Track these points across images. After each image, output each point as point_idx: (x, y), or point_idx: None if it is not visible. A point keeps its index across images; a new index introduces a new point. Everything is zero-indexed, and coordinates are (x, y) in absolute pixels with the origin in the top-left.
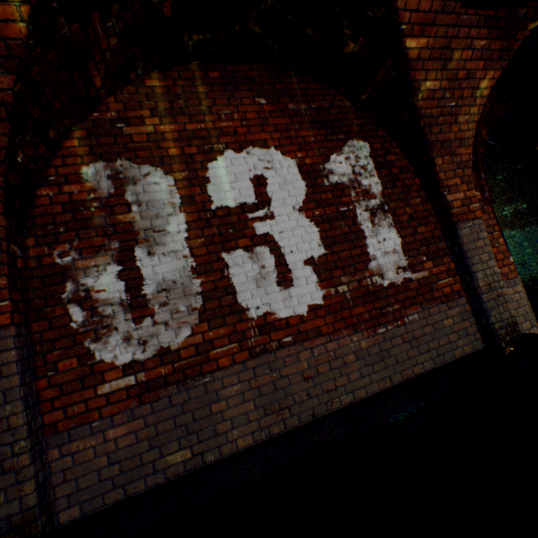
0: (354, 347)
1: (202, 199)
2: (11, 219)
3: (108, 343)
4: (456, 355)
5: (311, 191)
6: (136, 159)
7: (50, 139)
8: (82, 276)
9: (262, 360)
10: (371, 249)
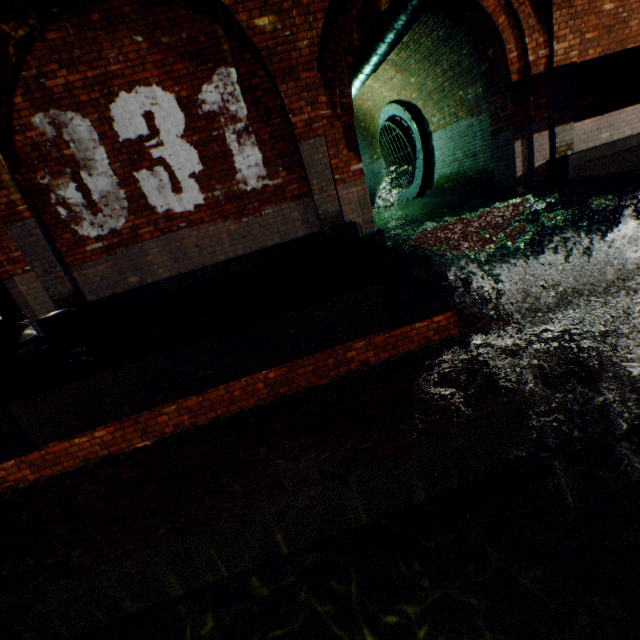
0: (226, 230)
1: (112, 135)
2: (9, 161)
3: (84, 227)
4: (299, 235)
5: (189, 121)
6: (62, 108)
7: (5, 103)
8: (58, 191)
9: (170, 236)
10: (239, 164)
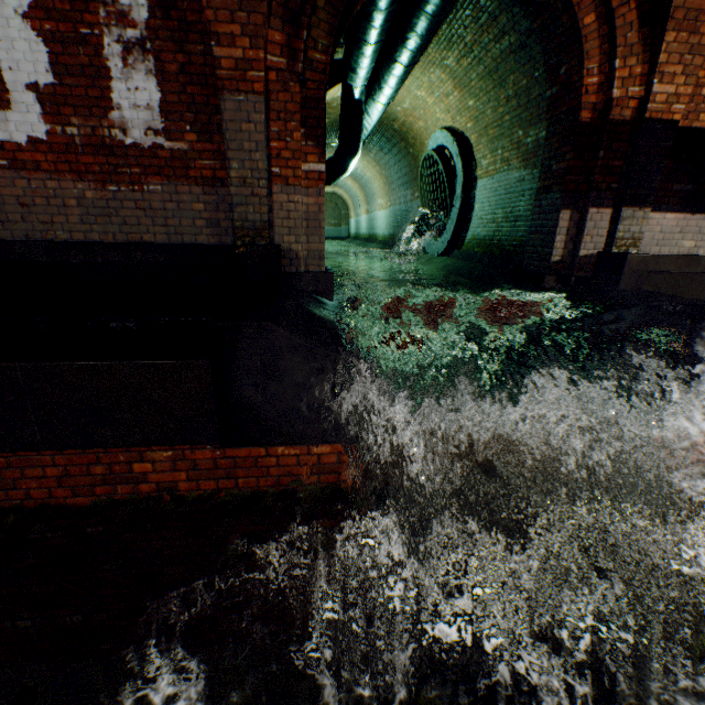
0: (79, 195)
1: None
2: None
3: None
4: (200, 241)
5: None
6: None
7: None
8: None
9: None
10: (118, 96)
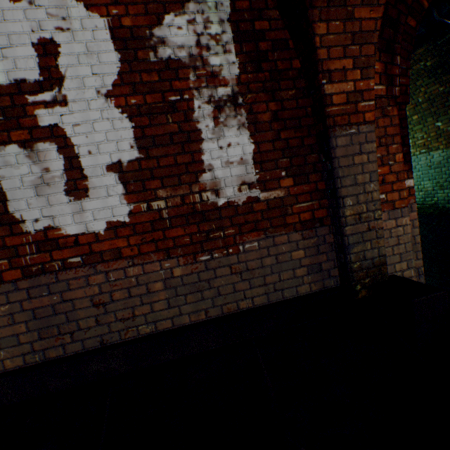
0: (164, 274)
1: None
2: None
3: None
4: (301, 291)
5: (128, 68)
6: None
7: None
8: None
9: (40, 281)
10: (209, 156)
